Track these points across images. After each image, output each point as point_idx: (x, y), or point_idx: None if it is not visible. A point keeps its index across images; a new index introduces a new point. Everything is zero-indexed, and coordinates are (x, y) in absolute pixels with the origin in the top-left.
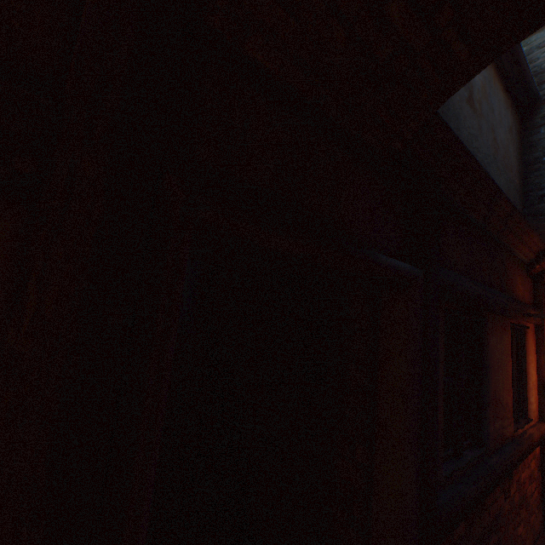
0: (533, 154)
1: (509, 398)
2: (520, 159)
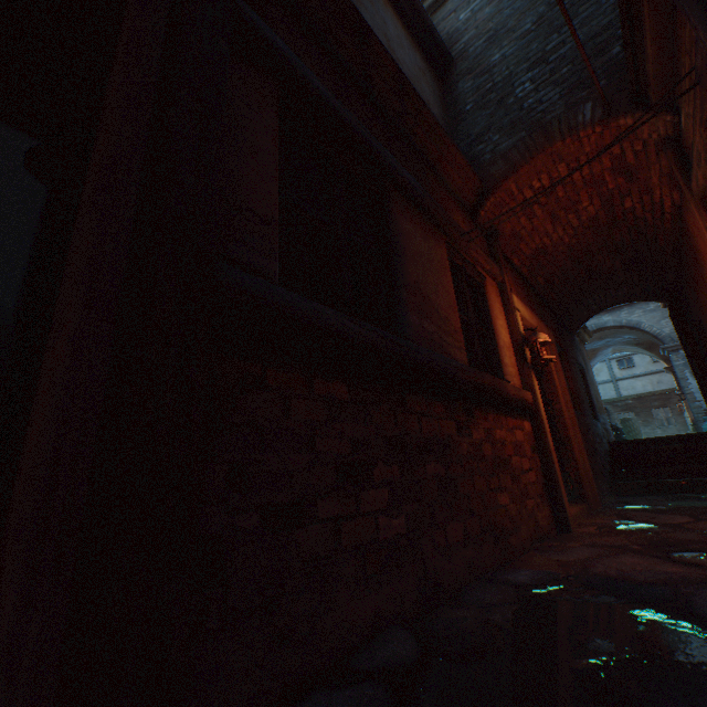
0: (457, 108)
1: (455, 319)
2: (446, 114)
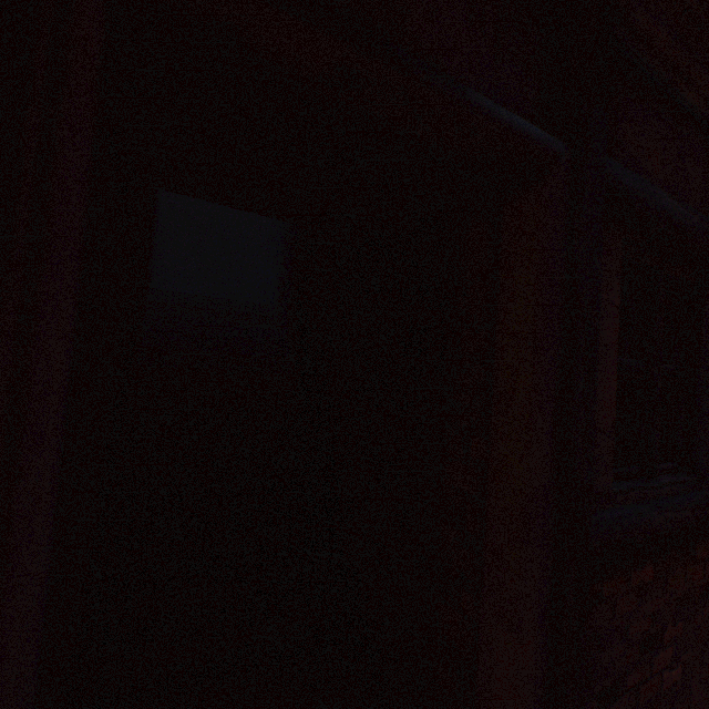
0: None
1: None
2: None
